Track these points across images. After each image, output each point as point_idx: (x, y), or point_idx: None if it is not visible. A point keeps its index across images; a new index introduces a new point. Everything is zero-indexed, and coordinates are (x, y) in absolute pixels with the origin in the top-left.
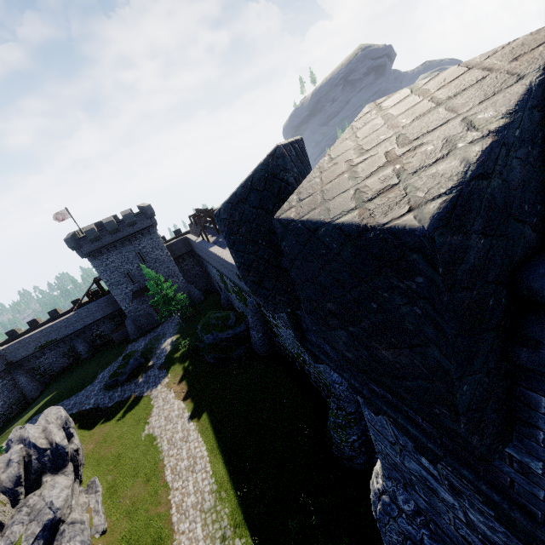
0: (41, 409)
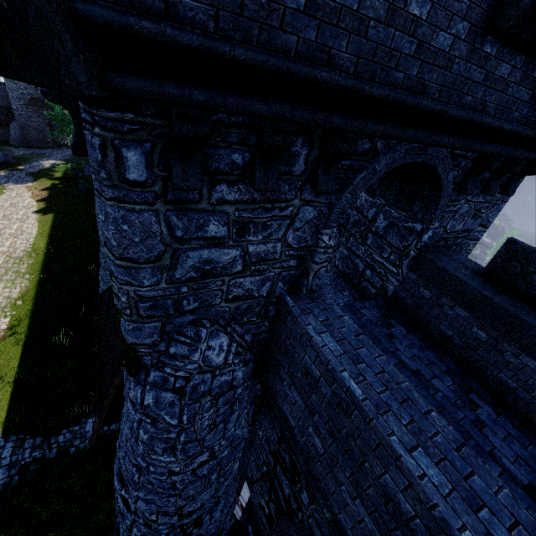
0: None
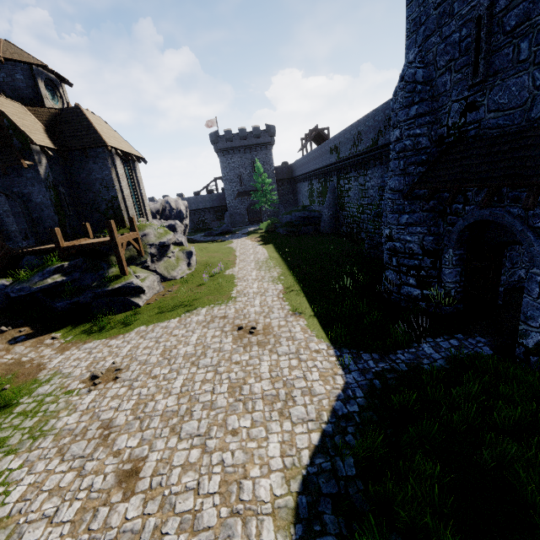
0: None
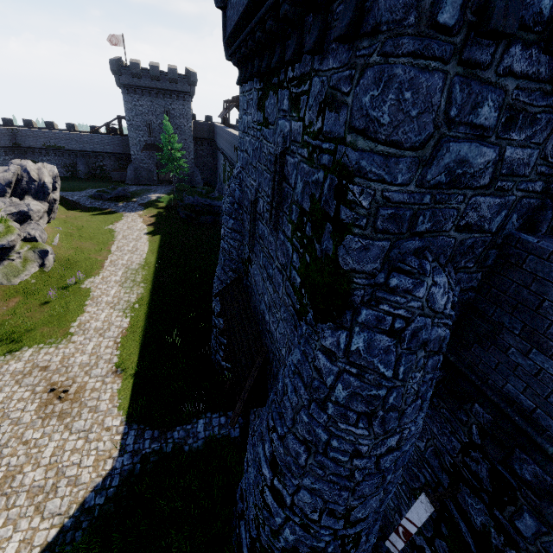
0: None
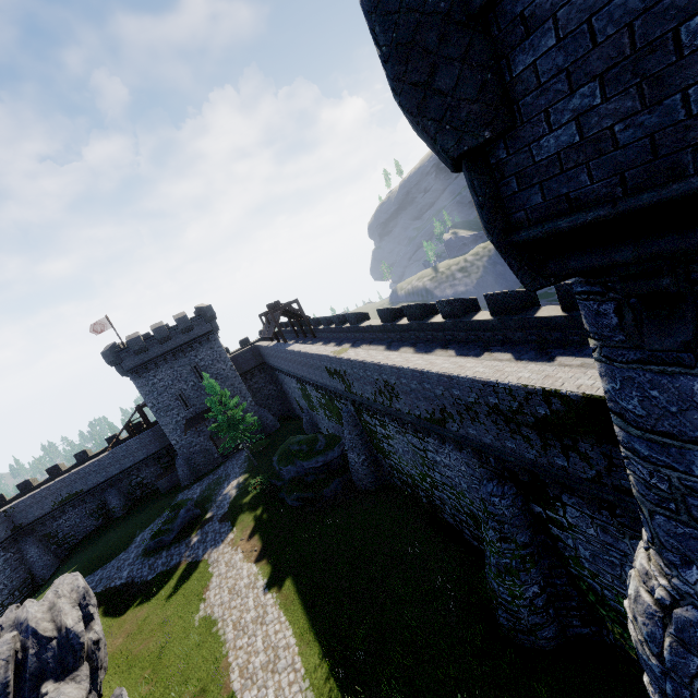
0: None
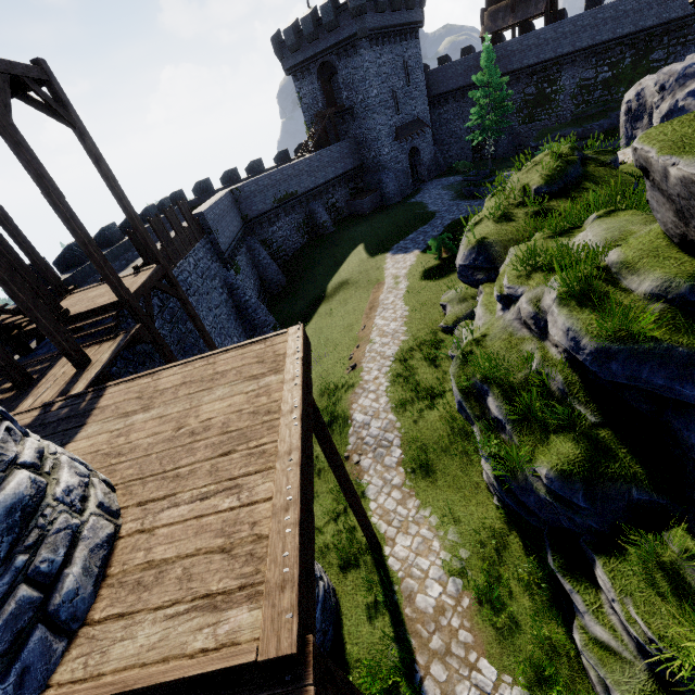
0: (383, 245)
